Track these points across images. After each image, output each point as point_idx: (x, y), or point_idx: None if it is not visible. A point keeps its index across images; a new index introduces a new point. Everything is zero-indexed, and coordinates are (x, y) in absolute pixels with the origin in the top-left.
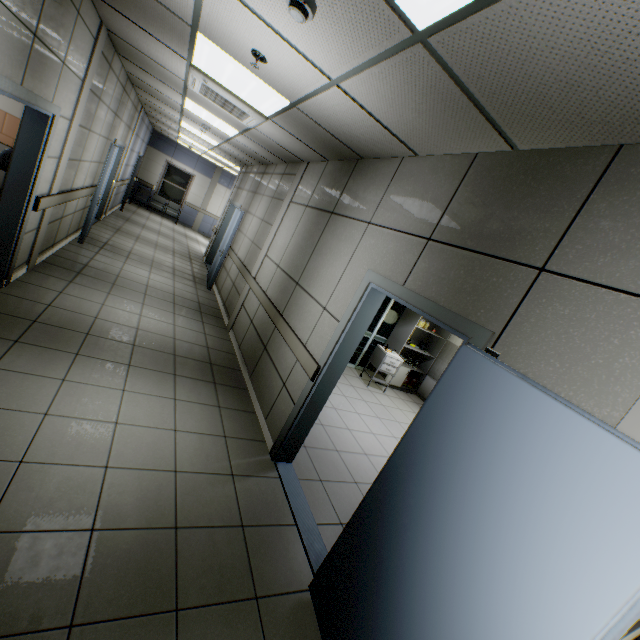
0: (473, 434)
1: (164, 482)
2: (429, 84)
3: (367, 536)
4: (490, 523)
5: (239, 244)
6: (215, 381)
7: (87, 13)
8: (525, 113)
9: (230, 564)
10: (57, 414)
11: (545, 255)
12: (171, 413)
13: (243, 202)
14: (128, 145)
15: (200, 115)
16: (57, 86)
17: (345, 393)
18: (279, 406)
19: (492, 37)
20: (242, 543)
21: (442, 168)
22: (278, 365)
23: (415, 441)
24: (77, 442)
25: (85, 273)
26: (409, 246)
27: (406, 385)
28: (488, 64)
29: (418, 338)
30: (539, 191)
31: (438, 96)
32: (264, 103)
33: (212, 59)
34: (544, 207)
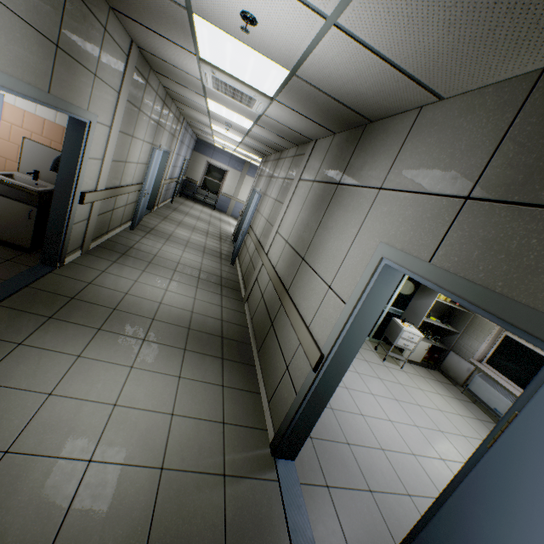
0: None
1: (146, 483)
2: None
3: None
4: None
5: (257, 223)
6: (223, 356)
7: (115, 31)
8: None
9: None
10: (60, 394)
11: None
12: (172, 393)
13: (262, 187)
14: (174, 150)
15: (221, 114)
16: (91, 96)
17: (358, 369)
18: (281, 392)
19: None
20: None
21: (481, 104)
22: (282, 345)
23: (468, 524)
24: (69, 428)
25: (128, 254)
26: (435, 210)
27: (426, 360)
28: None
29: (438, 311)
30: None
31: None
32: (266, 81)
33: (212, 44)
34: None
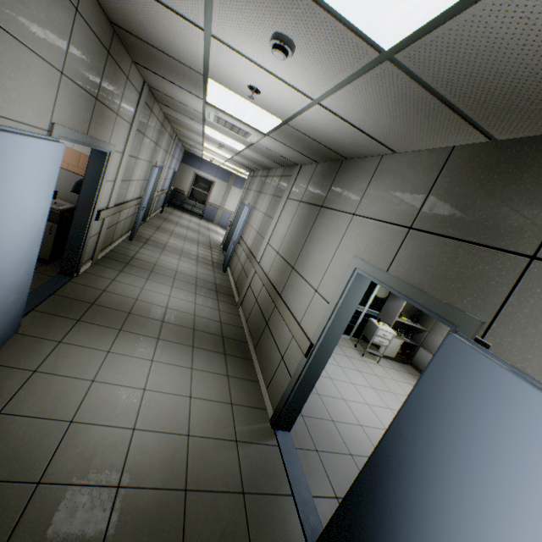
0: (466, 431)
1: (178, 445)
2: (400, 93)
3: (358, 523)
4: (492, 539)
5: (247, 234)
6: (225, 352)
7: (134, 77)
8: (500, 107)
9: (231, 531)
10: (101, 381)
11: (535, 242)
12: (188, 381)
13: (251, 200)
14: (166, 164)
15: (216, 137)
16: (112, 131)
17: (340, 363)
18: (278, 377)
19: (457, 45)
20: (242, 510)
21: (420, 162)
22: (277, 340)
23: (404, 429)
24: (113, 405)
25: (131, 264)
26: (391, 234)
27: (400, 356)
28: (456, 68)
29: (409, 311)
30: (523, 178)
31: (409, 102)
32: (262, 123)
33: (220, 96)
34: (530, 194)
